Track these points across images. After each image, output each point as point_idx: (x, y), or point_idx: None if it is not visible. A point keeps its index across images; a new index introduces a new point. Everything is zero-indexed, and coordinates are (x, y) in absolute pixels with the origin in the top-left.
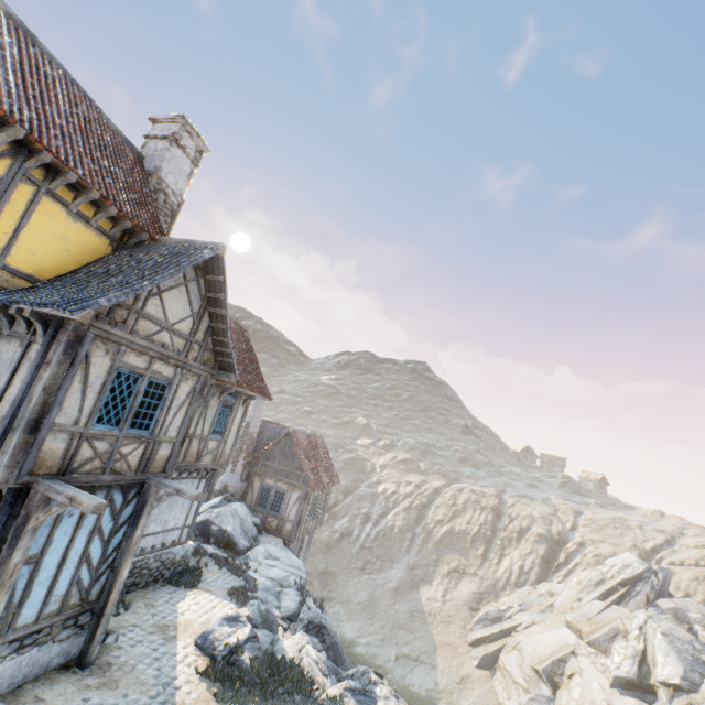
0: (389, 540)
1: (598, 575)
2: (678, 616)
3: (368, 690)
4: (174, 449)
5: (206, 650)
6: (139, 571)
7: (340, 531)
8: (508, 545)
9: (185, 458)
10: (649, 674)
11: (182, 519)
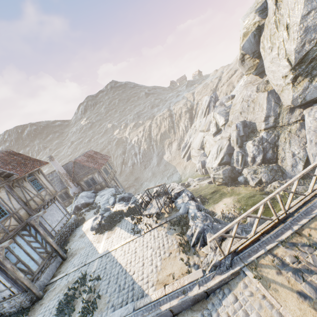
0: (146, 154)
1: (201, 110)
2: (221, 104)
3: (136, 199)
4: (25, 209)
5: (94, 229)
6: (63, 234)
7: (131, 165)
8: (179, 123)
9: (38, 205)
10: (219, 126)
11: (62, 215)
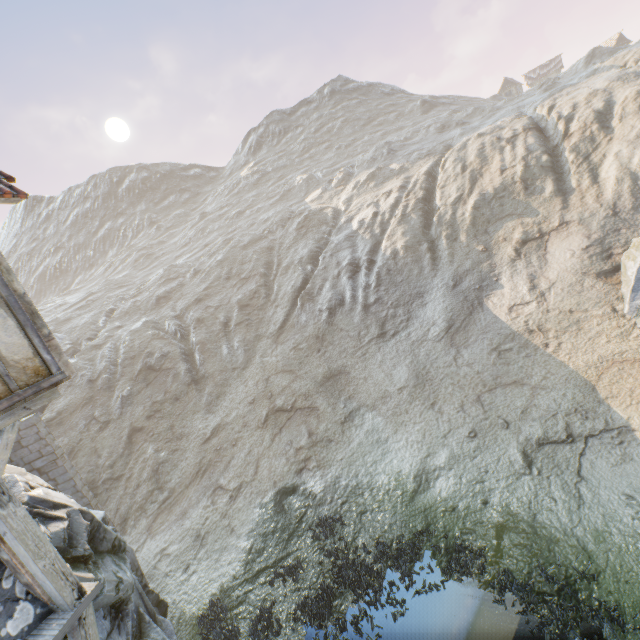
0: (399, 273)
1: None
2: None
3: None
4: None
5: None
6: None
7: (325, 309)
8: (592, 149)
9: None
10: None
11: None
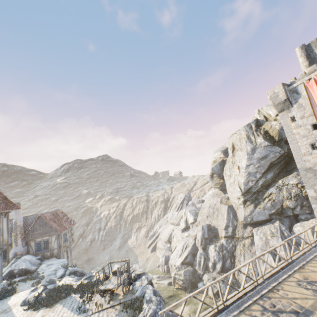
0: (111, 232)
1: (176, 204)
2: (192, 204)
3: (91, 275)
4: None
5: (27, 304)
6: None
7: (90, 241)
8: (153, 210)
9: None
10: (188, 223)
11: None
